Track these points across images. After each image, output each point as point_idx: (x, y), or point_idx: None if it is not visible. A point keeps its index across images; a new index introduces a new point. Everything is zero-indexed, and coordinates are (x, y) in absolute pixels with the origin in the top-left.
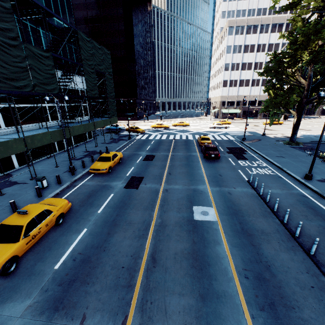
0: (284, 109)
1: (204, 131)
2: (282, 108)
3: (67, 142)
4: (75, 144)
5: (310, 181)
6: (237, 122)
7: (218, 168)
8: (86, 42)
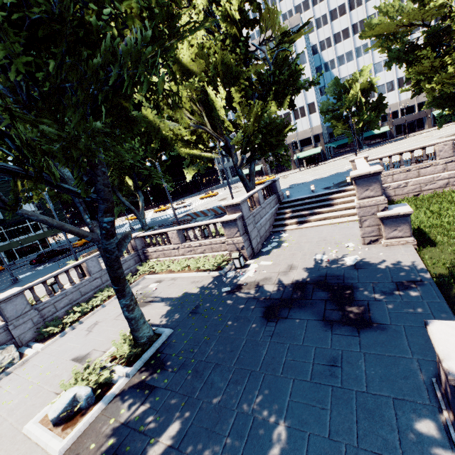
0: (127, 197)
1: (152, 218)
2: (124, 197)
3: (10, 258)
4: (19, 258)
5: (11, 283)
6: (241, 187)
7: (15, 275)
8: (0, 185)
